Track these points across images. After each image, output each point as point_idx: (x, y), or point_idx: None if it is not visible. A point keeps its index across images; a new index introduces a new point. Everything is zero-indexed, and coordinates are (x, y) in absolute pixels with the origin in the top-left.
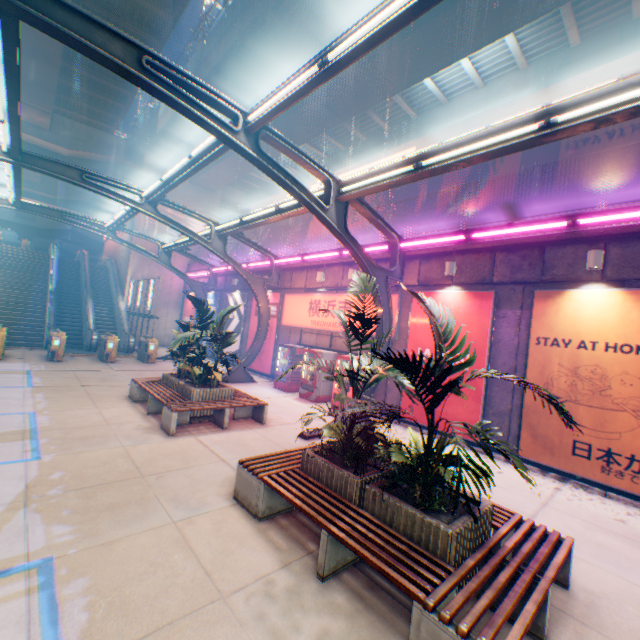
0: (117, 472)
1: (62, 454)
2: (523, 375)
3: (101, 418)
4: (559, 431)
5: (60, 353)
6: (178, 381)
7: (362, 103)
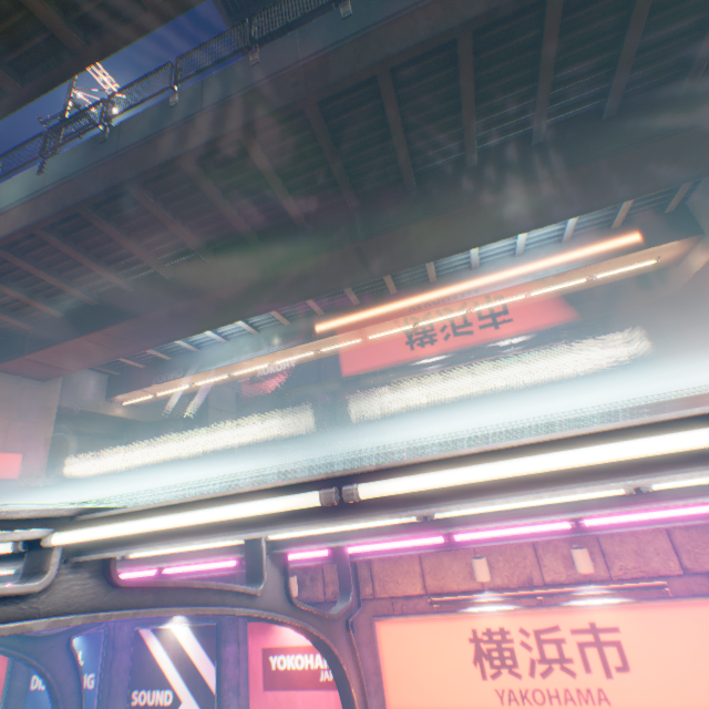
0: None
1: None
2: None
3: None
4: None
5: None
6: None
7: (415, 256)
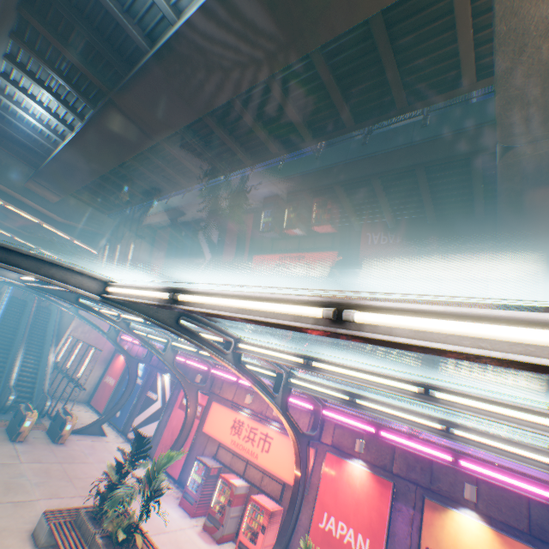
0: None
1: None
2: None
3: None
4: None
5: None
6: (95, 534)
7: (306, 265)
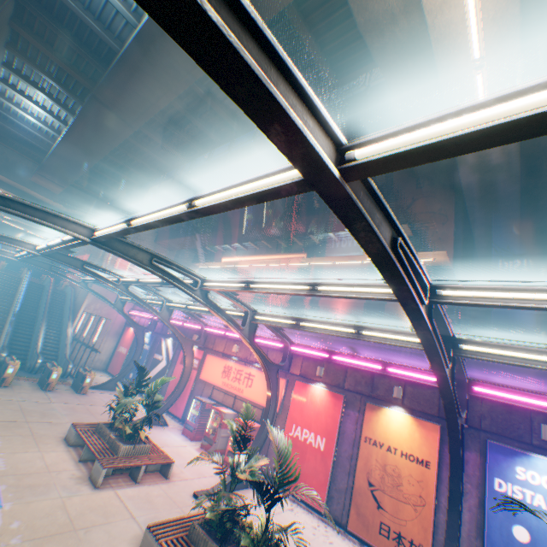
0: (58, 524)
1: (18, 503)
2: (356, 462)
3: (44, 463)
4: (373, 512)
5: (9, 379)
6: (110, 433)
7: (284, 234)
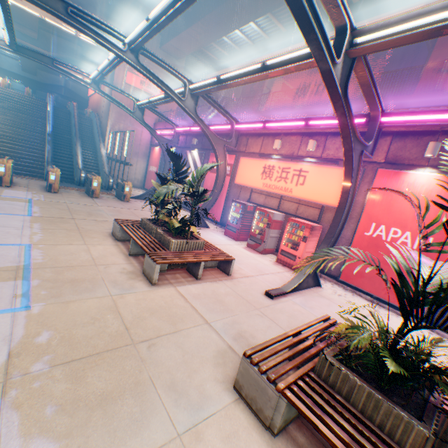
0: (106, 336)
1: (51, 303)
2: None
3: (89, 257)
4: None
5: (55, 186)
6: (156, 229)
7: None
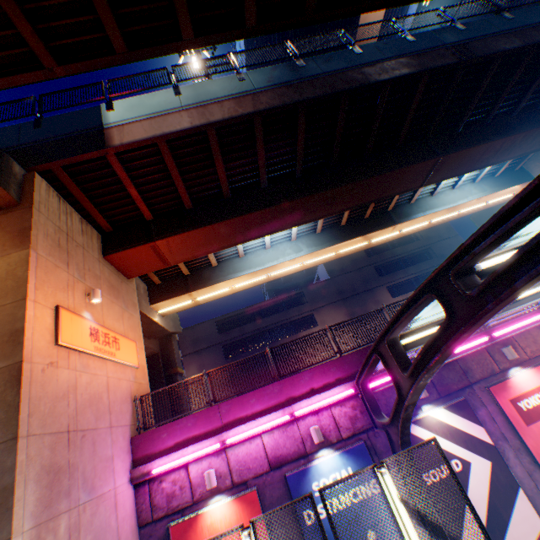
0: None
1: None
2: None
3: None
4: None
5: None
6: None
7: (448, 173)
